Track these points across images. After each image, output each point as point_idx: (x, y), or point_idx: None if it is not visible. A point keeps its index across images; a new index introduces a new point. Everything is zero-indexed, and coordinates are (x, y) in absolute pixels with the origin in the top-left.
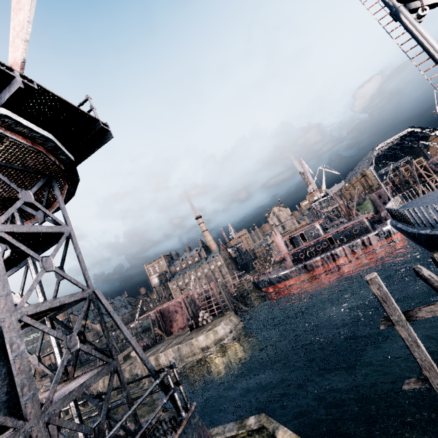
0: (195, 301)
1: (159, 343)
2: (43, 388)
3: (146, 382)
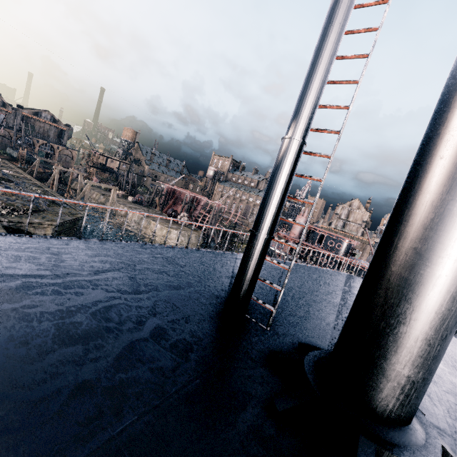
0: (194, 204)
1: (148, 207)
2: (57, 163)
3: (105, 216)
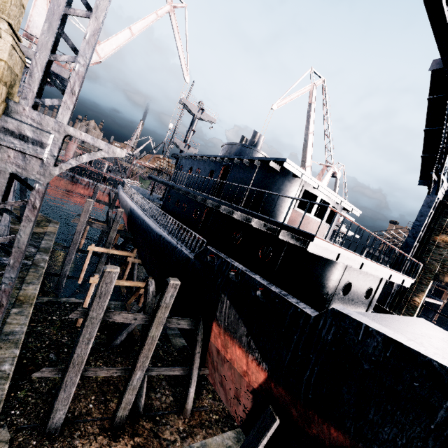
0: None
1: None
2: None
3: None
